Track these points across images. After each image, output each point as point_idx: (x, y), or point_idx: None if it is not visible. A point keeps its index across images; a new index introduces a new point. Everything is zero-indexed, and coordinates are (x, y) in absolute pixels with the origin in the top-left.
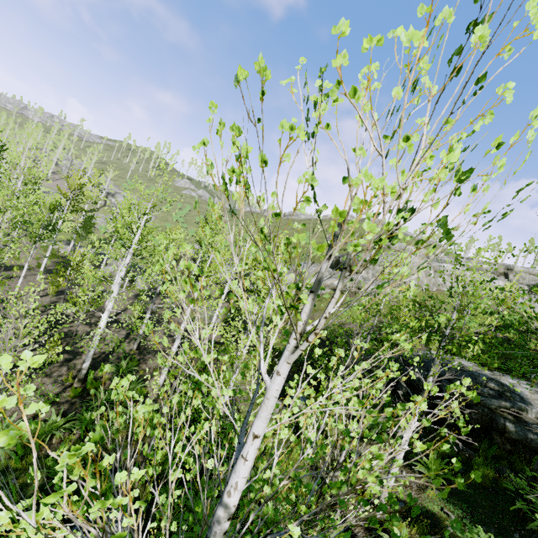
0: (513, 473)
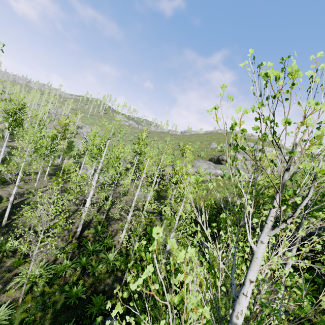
0: None
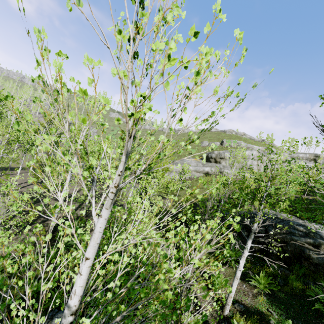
0: (314, 285)
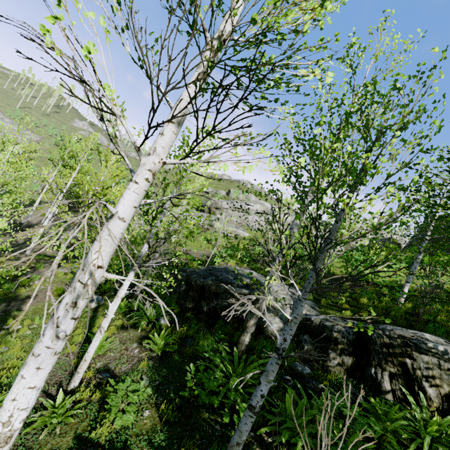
0: (221, 342)
